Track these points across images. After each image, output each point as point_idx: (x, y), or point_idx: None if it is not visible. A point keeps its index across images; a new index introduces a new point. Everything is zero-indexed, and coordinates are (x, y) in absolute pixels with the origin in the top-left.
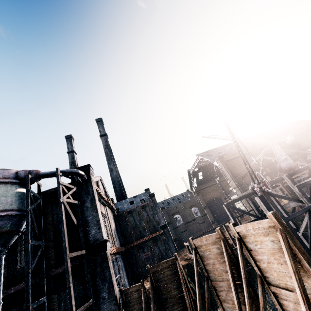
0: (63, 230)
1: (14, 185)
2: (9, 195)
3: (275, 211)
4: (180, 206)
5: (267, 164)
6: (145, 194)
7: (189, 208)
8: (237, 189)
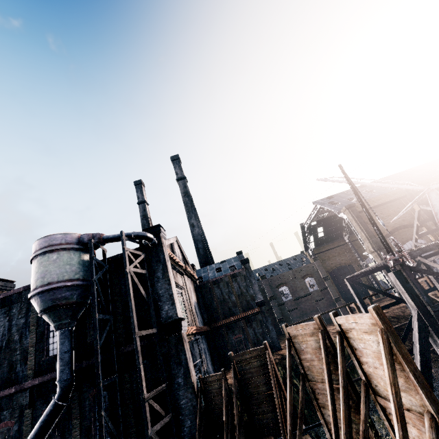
0: (131, 304)
1: (77, 252)
2: (73, 263)
3: (379, 305)
4: (287, 276)
5: (431, 215)
6: (237, 259)
7: (301, 278)
8: (375, 254)
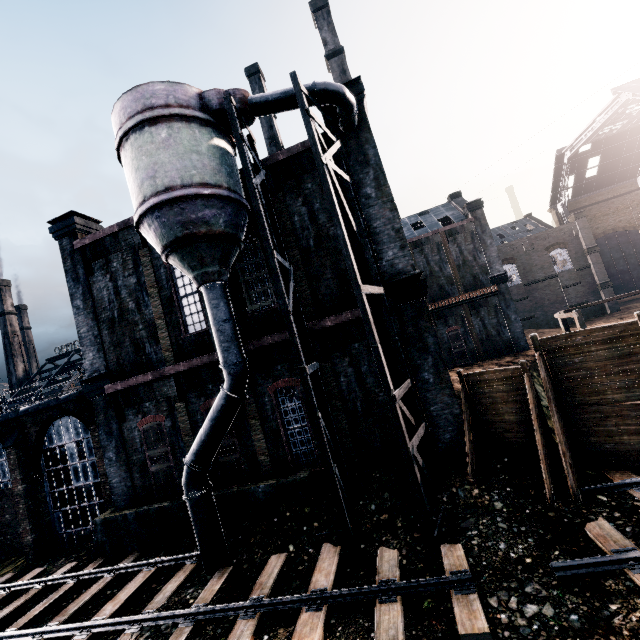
0: (340, 233)
1: (205, 129)
2: (203, 151)
3: None
4: (518, 246)
5: None
6: (450, 207)
7: (543, 250)
8: None
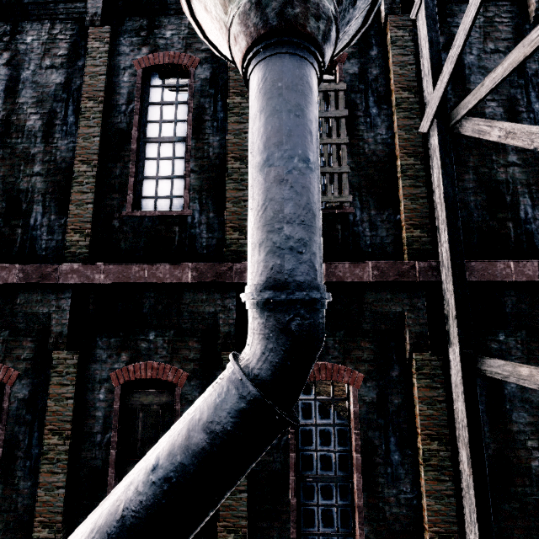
0: None
1: None
2: None
3: None
4: None
5: None
6: None
7: None
8: None
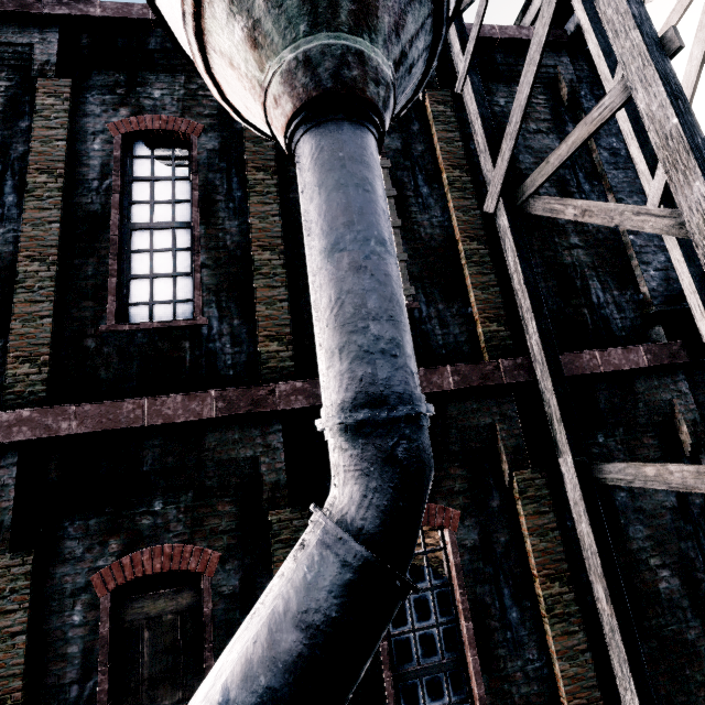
0: None
1: None
2: None
3: None
4: None
5: None
6: None
7: None
8: None
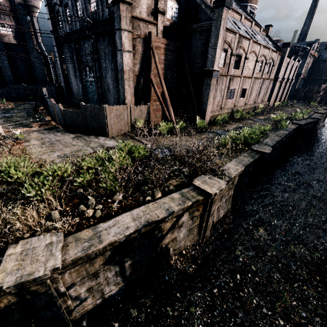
0: None
1: None
2: None
3: None
4: None
5: None
6: None
7: None
8: None
